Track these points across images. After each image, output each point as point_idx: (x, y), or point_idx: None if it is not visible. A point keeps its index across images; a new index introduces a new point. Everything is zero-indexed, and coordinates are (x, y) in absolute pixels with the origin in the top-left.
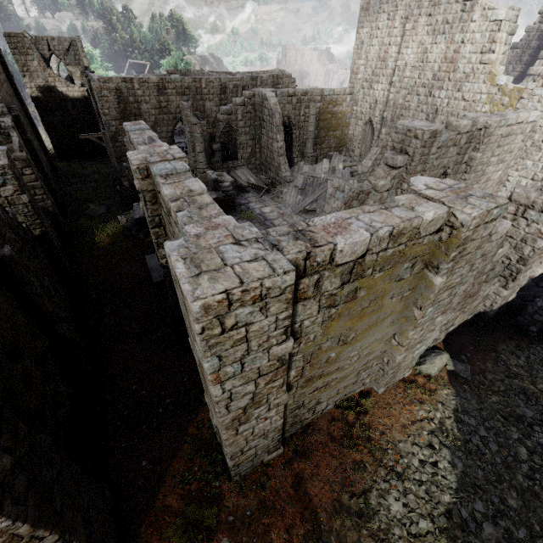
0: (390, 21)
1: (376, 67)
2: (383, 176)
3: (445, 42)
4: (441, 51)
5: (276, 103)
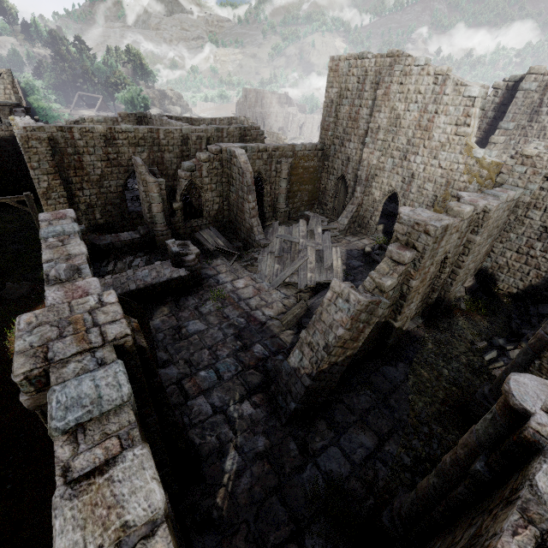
0: (360, 84)
1: (347, 126)
2: (387, 271)
3: (418, 111)
4: (415, 118)
5: (246, 162)
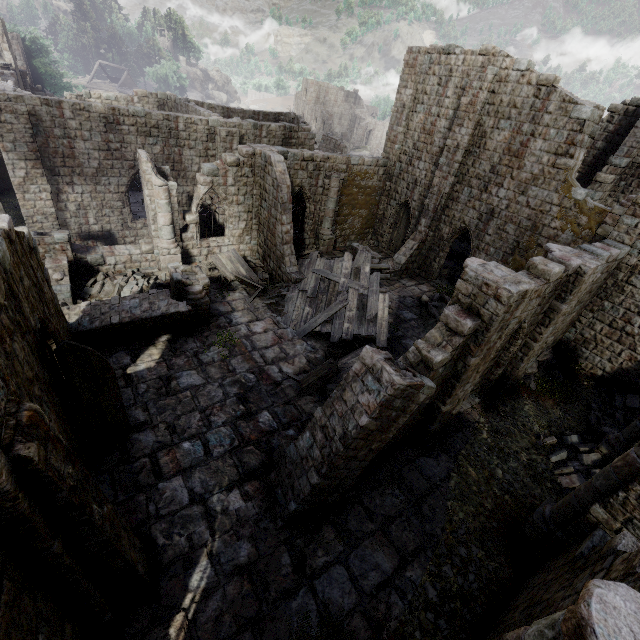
0: (442, 88)
1: (419, 140)
2: (439, 342)
3: (509, 130)
4: (504, 139)
5: (284, 172)
